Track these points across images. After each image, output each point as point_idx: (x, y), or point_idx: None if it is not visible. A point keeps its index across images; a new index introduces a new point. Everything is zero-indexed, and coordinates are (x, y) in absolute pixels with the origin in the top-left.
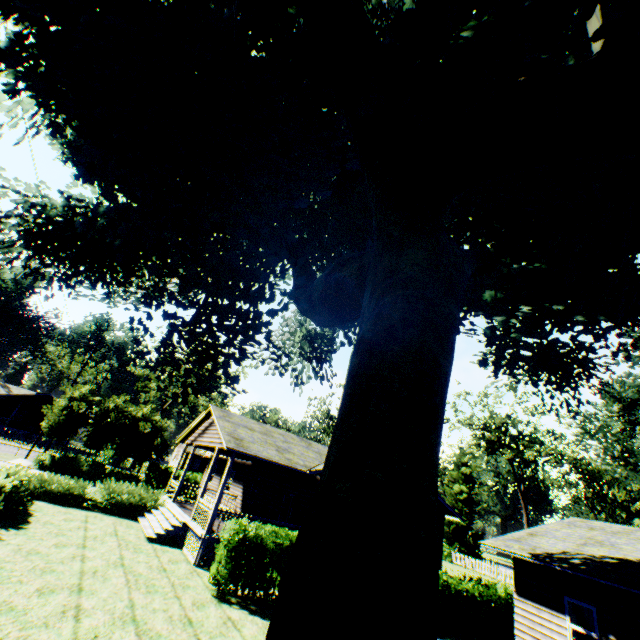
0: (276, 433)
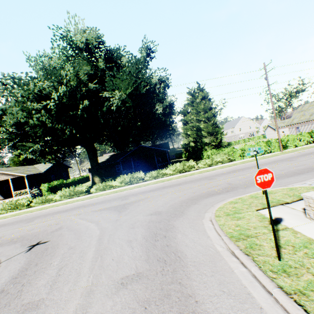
0: (17, 168)
